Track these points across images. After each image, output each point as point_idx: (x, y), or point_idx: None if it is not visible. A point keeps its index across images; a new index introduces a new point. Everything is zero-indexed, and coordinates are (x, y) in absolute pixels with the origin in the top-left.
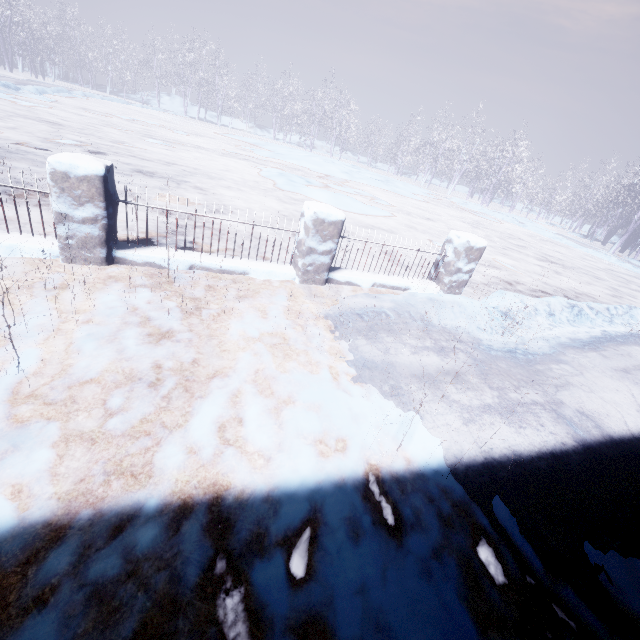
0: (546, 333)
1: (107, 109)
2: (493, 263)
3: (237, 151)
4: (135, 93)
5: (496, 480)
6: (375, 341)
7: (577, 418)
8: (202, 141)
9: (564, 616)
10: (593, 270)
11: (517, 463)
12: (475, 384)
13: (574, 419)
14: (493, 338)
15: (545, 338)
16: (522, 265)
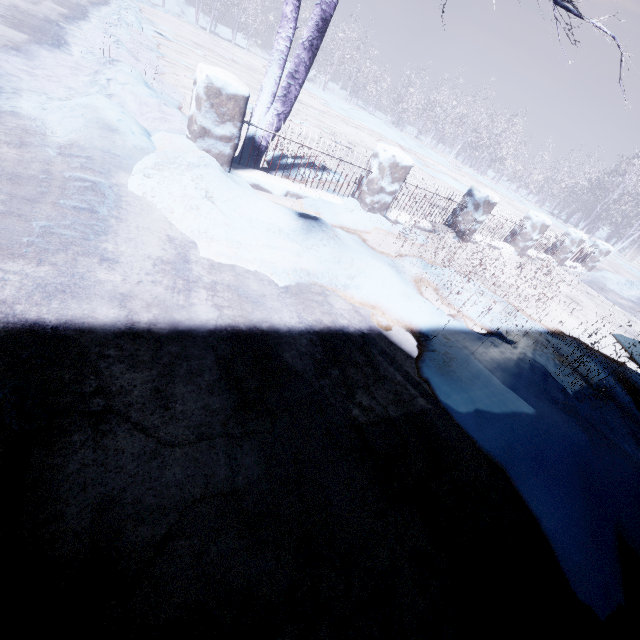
0: (630, 294)
1: (186, 34)
2: None
3: (325, 109)
4: None
5: None
6: (607, 294)
7: None
8: None
9: None
10: None
11: None
12: None
13: None
14: (623, 295)
15: (631, 296)
16: None
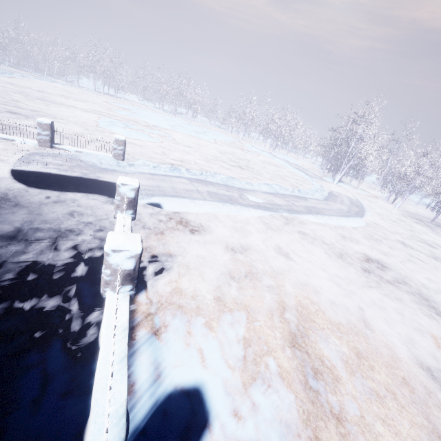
0: (140, 170)
1: (31, 84)
2: (186, 161)
3: (104, 111)
4: (64, 76)
5: (32, 173)
6: (43, 157)
7: (92, 176)
8: (84, 104)
9: (14, 182)
10: (270, 174)
11: (45, 173)
12: (64, 166)
13: (90, 176)
14: (105, 166)
15: (137, 171)
16: (212, 165)
